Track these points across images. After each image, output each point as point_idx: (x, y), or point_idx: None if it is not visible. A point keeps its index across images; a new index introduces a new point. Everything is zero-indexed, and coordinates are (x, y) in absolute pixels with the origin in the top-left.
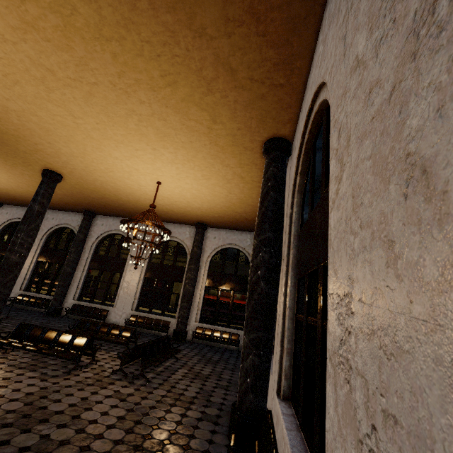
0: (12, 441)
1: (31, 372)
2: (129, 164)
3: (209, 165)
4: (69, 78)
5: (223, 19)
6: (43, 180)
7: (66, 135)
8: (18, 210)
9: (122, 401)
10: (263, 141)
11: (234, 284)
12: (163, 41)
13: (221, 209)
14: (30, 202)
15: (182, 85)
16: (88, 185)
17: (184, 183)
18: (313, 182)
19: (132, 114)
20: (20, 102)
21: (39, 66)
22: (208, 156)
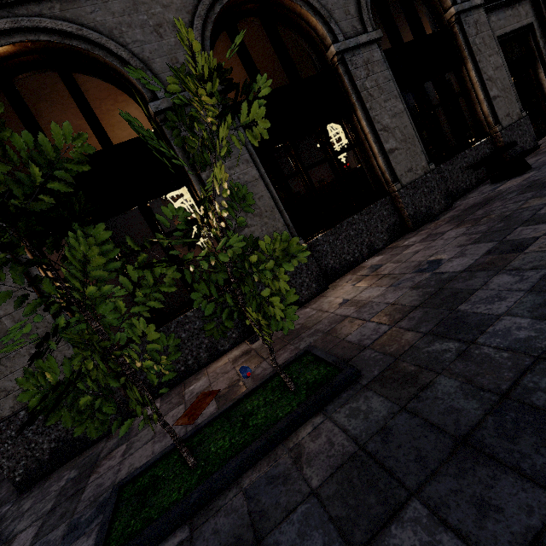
0: None
1: None
2: None
3: None
4: None
5: None
6: None
7: None
8: None
9: None
10: None
11: None
12: None
13: None
14: None
15: None
16: None
17: None
18: None
19: None
20: None
21: None
22: None
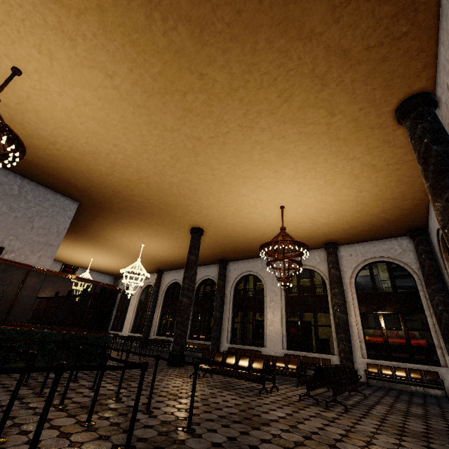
0: (250, 433)
1: (227, 391)
2: (254, 197)
3: (332, 166)
4: (209, 138)
5: (329, 11)
6: (192, 236)
7: (207, 189)
8: (173, 273)
9: (331, 422)
10: (393, 109)
11: (399, 305)
12: (278, 64)
13: (352, 216)
14: (180, 263)
15: (297, 94)
16: (222, 231)
17: (306, 198)
18: None
19: (255, 145)
20: (179, 175)
21: (191, 139)
22: (329, 157)
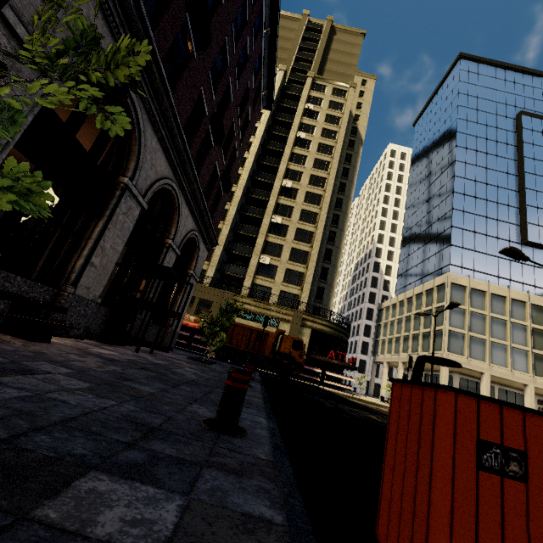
0: None
1: None
2: None
3: (93, 135)
4: None
5: None
6: None
7: None
8: None
9: None
10: None
11: None
12: None
13: None
14: None
15: None
16: None
17: None
18: (98, 136)
19: None
20: None
21: None
22: (87, 125)
